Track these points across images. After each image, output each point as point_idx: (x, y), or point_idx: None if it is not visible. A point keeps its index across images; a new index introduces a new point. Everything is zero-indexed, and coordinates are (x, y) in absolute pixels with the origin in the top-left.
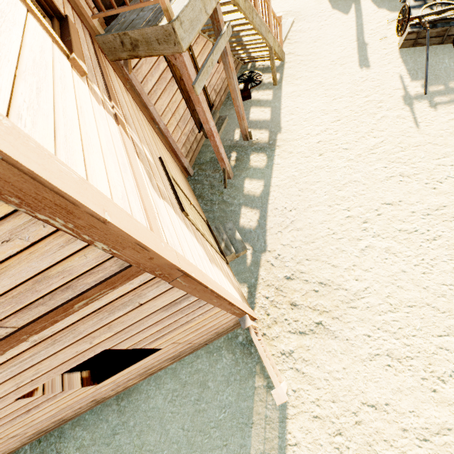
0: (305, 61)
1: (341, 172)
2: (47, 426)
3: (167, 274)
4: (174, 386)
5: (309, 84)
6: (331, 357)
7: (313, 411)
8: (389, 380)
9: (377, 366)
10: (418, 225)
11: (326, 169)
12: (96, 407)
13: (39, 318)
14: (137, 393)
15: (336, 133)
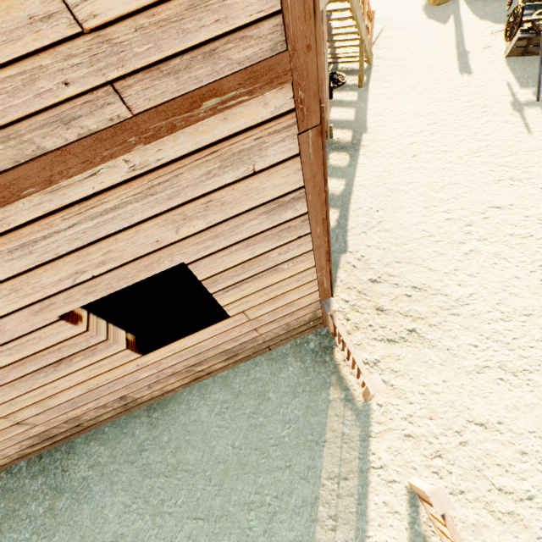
0: (396, 65)
1: (439, 173)
2: (59, 428)
3: (306, 108)
4: (224, 397)
5: (401, 88)
6: (428, 369)
7: (404, 429)
8: (501, 396)
9: (487, 379)
10: (533, 230)
11: (421, 170)
12: (120, 419)
13: (161, 104)
14: (176, 403)
15: (433, 136)
